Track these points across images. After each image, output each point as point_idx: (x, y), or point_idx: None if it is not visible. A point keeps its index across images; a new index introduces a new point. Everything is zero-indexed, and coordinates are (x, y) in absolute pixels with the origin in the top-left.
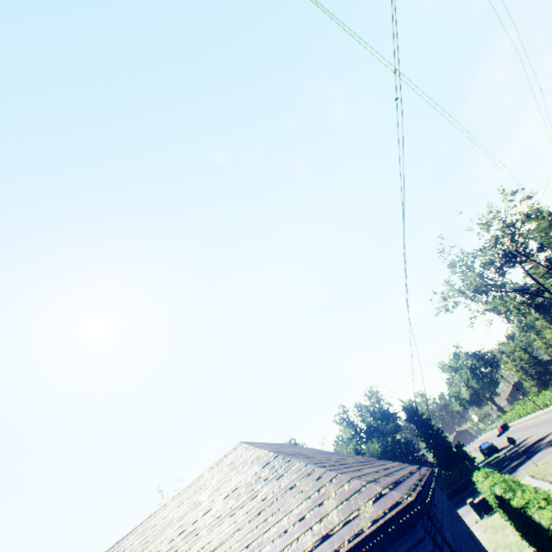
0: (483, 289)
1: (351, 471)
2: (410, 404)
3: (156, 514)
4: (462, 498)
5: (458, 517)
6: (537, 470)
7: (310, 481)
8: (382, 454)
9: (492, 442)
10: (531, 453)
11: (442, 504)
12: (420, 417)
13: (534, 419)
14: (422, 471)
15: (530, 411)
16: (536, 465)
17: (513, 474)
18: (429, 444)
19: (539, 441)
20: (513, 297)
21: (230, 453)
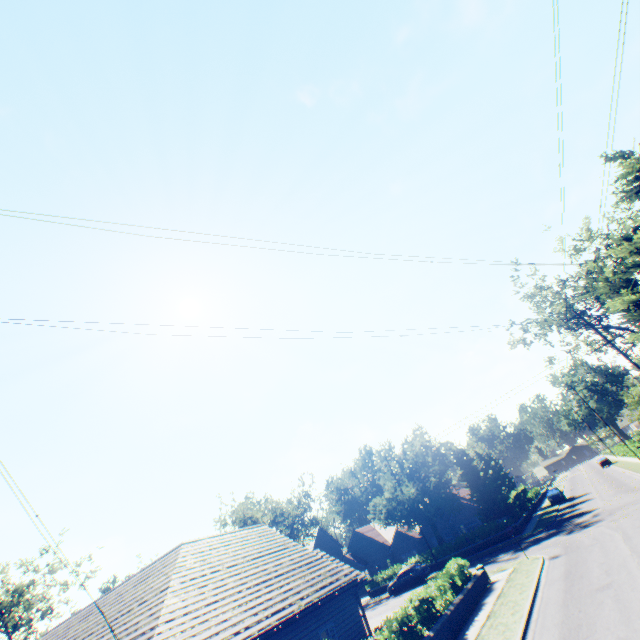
0: (570, 325)
1: (183, 630)
2: (461, 448)
3: (129, 581)
4: (484, 555)
5: (341, 635)
6: (520, 566)
7: (147, 637)
8: (413, 500)
9: (584, 478)
10: (555, 531)
11: (310, 632)
12: (468, 464)
13: (624, 470)
14: (307, 600)
15: (634, 455)
16: (528, 558)
17: (519, 554)
18: (472, 493)
19: (578, 516)
20: (615, 334)
21: (174, 551)
